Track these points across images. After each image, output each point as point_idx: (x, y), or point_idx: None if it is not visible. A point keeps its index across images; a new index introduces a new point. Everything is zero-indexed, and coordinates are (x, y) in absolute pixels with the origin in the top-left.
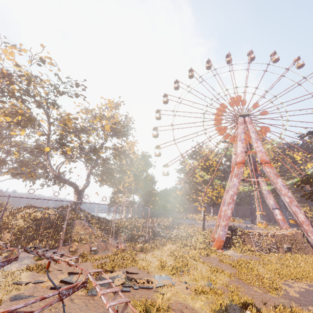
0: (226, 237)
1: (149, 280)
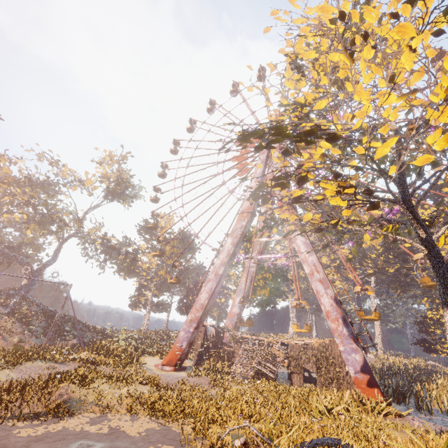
0: (205, 348)
1: None
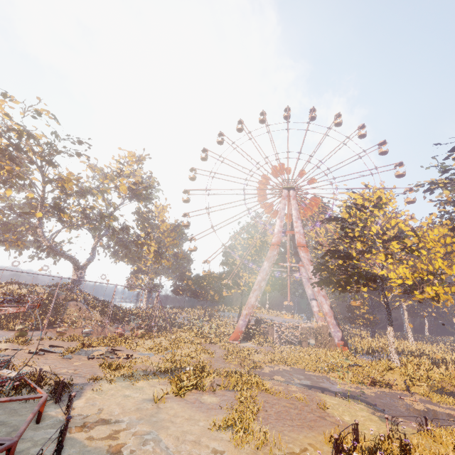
0: (249, 329)
1: (130, 354)
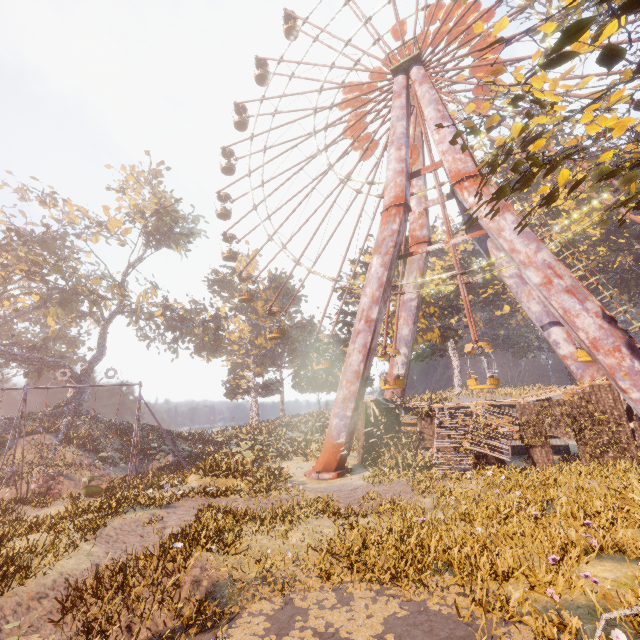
0: (372, 435)
1: None
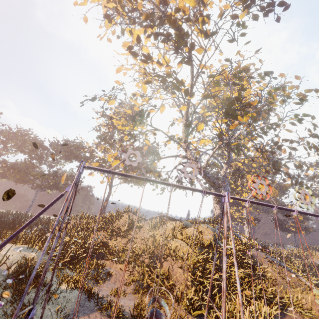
0: None
1: None
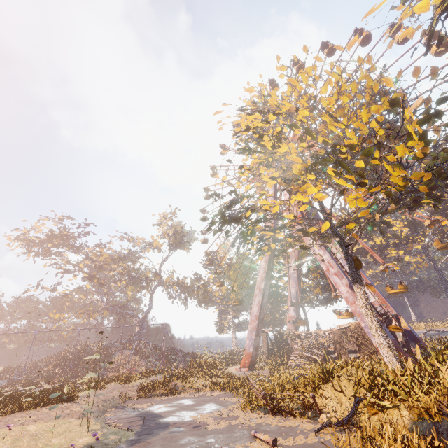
0: (270, 350)
1: None
